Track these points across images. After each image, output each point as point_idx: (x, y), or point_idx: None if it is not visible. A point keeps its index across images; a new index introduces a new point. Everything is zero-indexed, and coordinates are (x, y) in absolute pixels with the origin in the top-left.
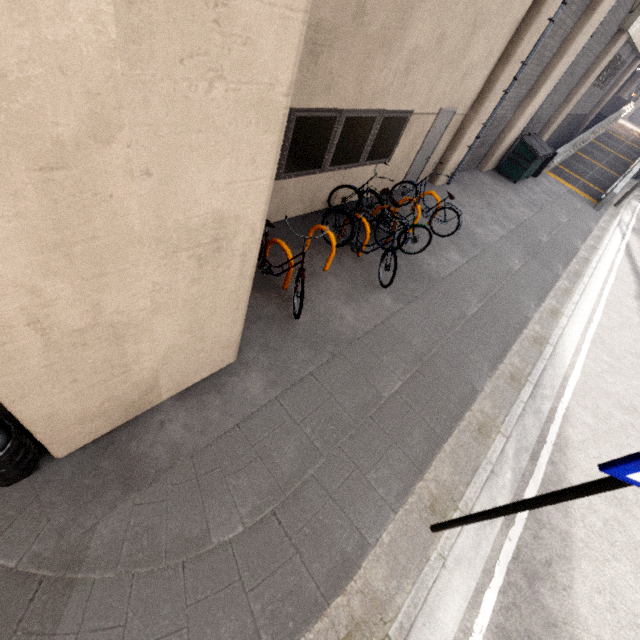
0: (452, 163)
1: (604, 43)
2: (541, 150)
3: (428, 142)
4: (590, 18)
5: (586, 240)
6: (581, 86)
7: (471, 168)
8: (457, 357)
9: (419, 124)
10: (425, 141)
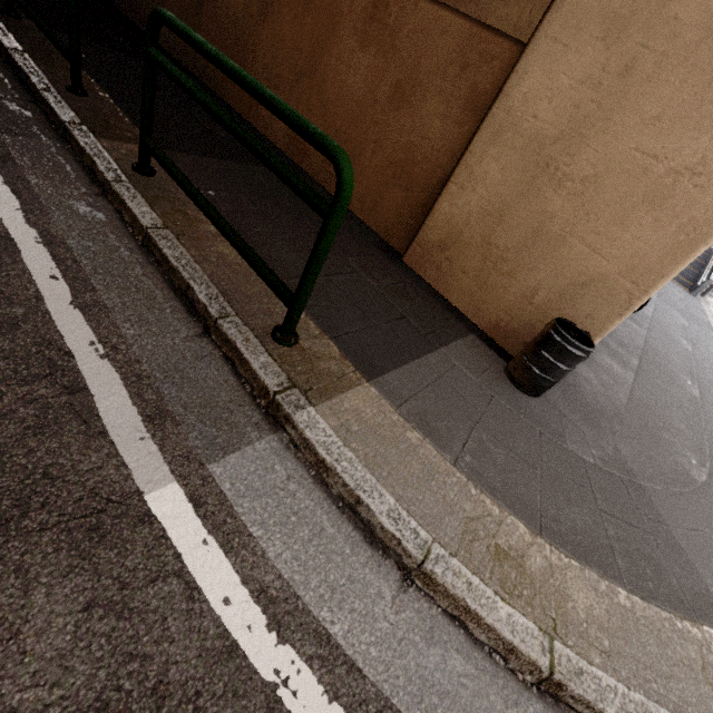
0: None
1: None
2: None
3: None
4: None
5: (707, 316)
6: None
7: None
8: (712, 381)
9: None
10: None
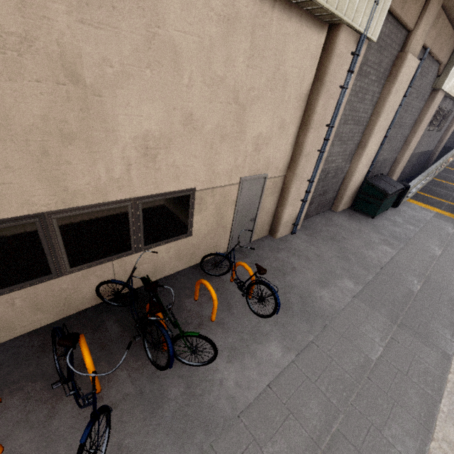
0: (288, 217)
1: (423, 100)
2: (390, 187)
3: (243, 207)
4: (394, 82)
5: None
6: (415, 132)
7: (323, 210)
8: None
9: (216, 196)
10: (237, 207)
